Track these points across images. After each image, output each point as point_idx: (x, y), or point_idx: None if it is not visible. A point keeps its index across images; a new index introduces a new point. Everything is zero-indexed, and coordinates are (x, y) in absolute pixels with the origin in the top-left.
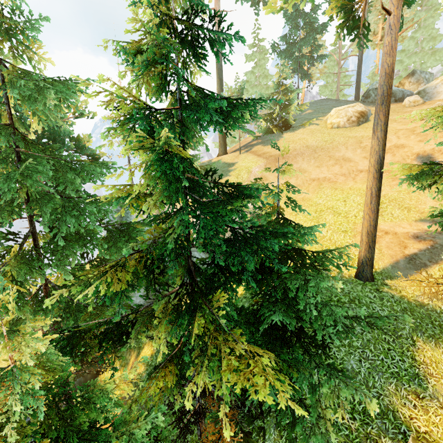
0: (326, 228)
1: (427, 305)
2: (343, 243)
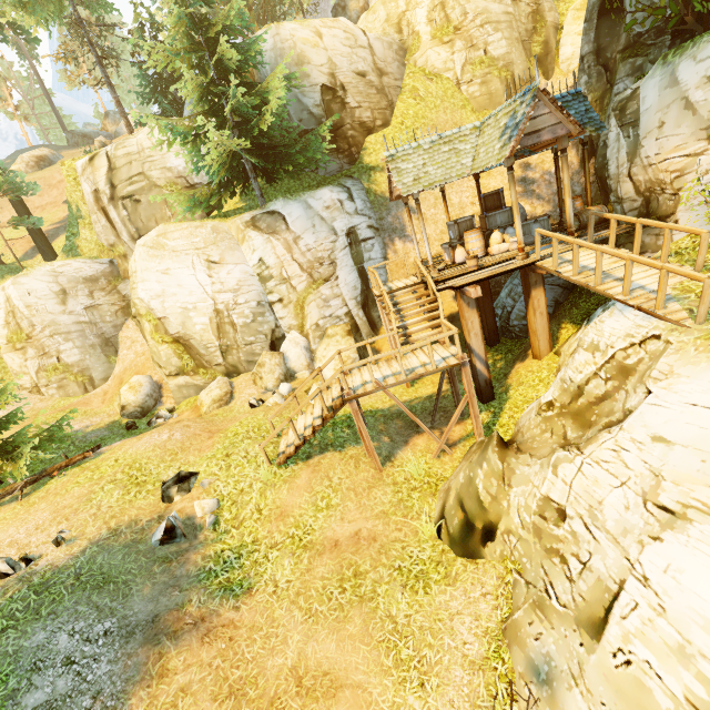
0: None
1: None
2: None
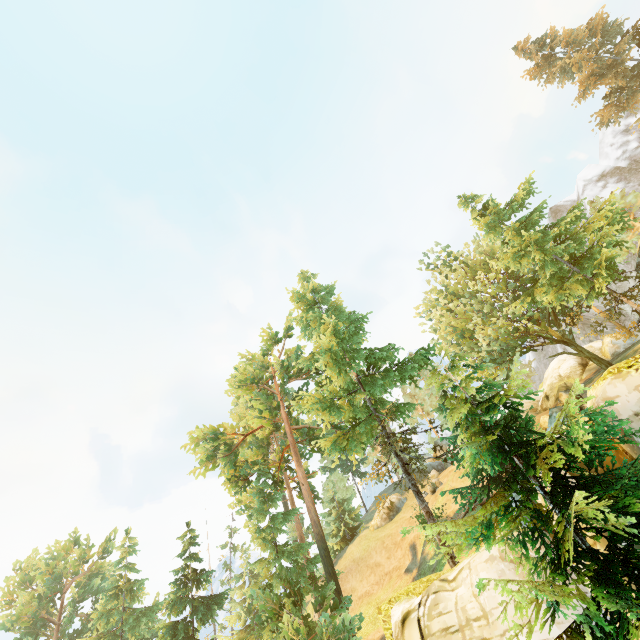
0: None
1: None
2: None
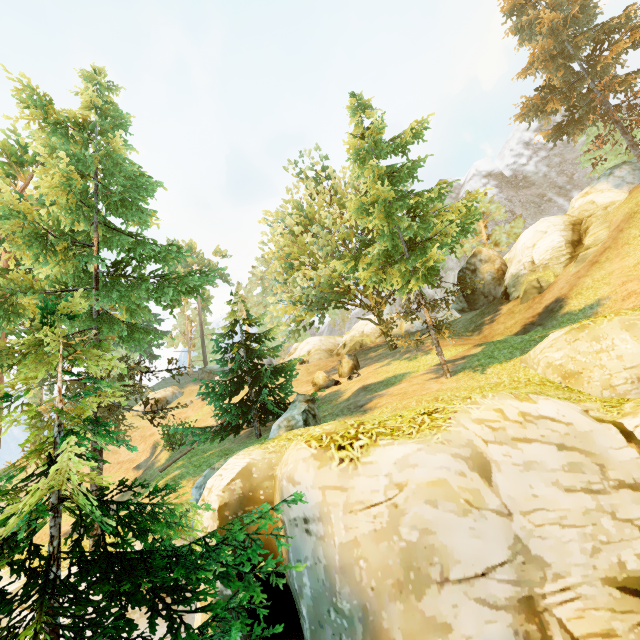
0: None
1: None
2: None
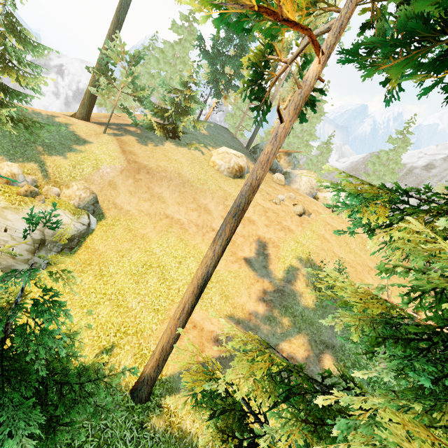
0: (141, 296)
1: (188, 435)
2: (147, 328)
